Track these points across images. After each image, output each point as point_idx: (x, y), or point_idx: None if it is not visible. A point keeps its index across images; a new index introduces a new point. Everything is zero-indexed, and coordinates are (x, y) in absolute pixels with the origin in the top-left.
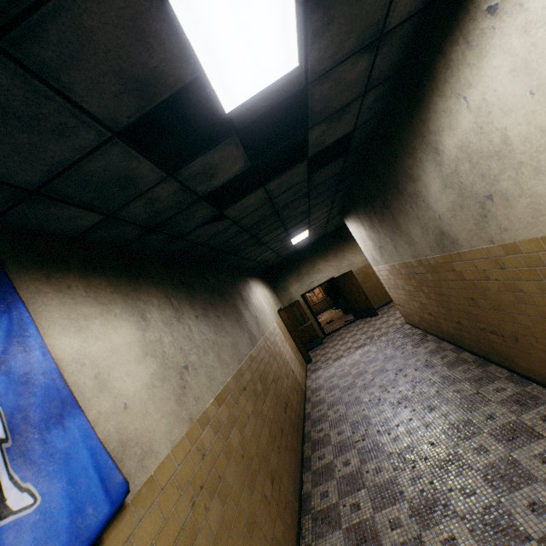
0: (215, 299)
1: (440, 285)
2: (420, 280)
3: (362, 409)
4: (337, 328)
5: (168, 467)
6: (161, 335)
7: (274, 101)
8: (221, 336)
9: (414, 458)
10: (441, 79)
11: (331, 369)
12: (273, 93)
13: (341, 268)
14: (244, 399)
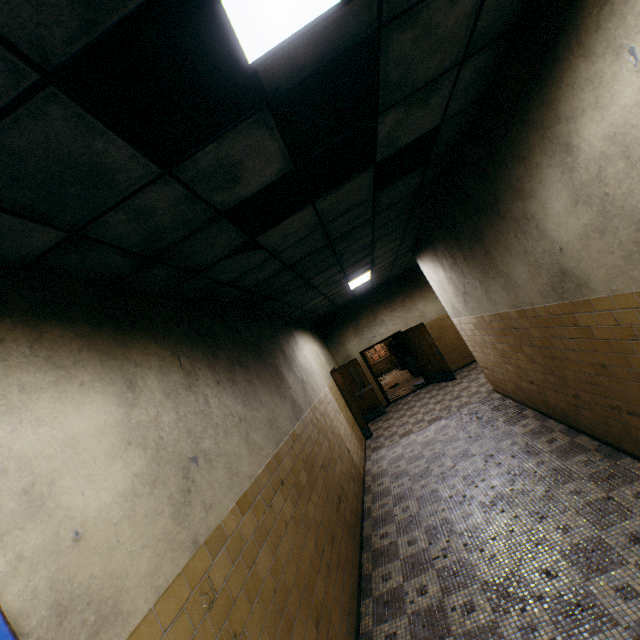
0: (247, 358)
1: (552, 344)
2: (520, 337)
3: (440, 509)
4: (404, 393)
5: (145, 637)
6: (158, 412)
7: (327, 52)
8: (252, 409)
9: (522, 594)
10: (589, 26)
11: (397, 449)
12: (326, 34)
13: (410, 320)
14: (281, 499)
